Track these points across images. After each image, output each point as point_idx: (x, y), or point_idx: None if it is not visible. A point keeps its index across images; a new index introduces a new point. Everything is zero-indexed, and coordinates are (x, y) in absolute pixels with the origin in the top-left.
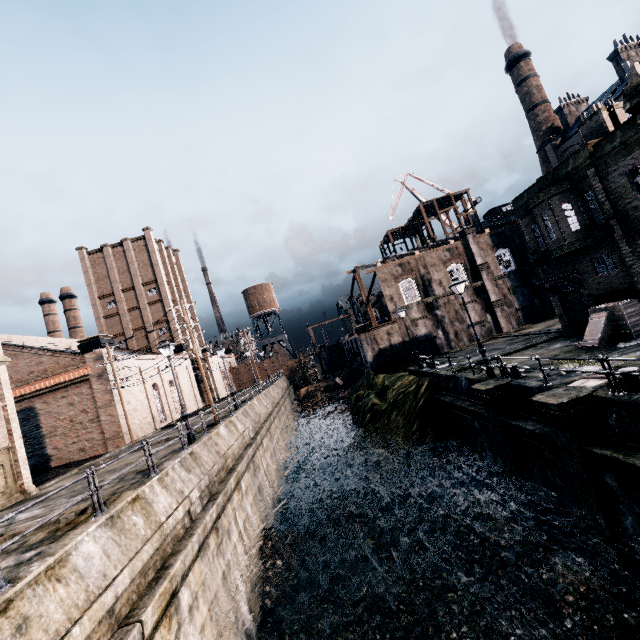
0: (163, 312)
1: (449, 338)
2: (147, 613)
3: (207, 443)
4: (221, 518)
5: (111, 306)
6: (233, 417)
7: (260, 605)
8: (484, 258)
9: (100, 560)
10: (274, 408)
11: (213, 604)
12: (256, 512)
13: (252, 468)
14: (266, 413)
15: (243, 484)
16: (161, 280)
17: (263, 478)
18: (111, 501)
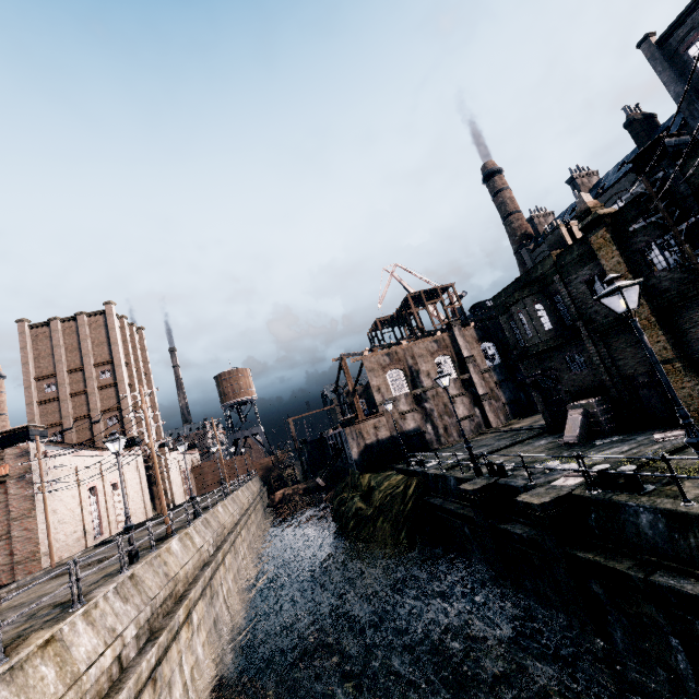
0: (116, 398)
1: (439, 433)
2: None
3: (154, 562)
4: (162, 664)
5: (50, 389)
6: (190, 528)
7: None
8: (470, 351)
9: None
10: (242, 516)
11: None
12: (209, 655)
13: (208, 594)
14: (232, 522)
15: (195, 616)
16: (118, 361)
17: (222, 607)
18: (13, 647)
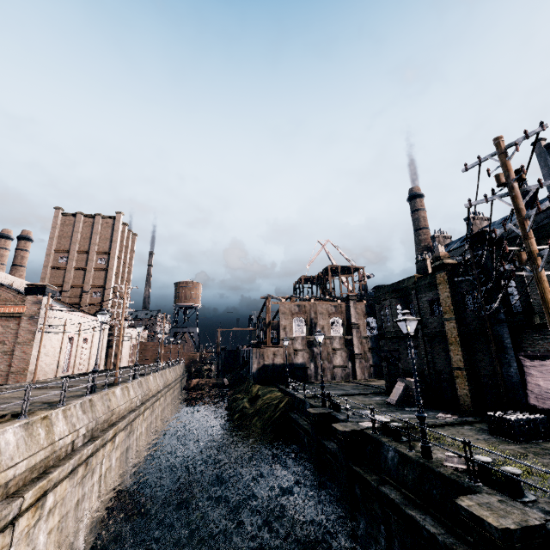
0: (104, 279)
1: (318, 371)
2: (29, 494)
3: (104, 397)
4: (93, 457)
5: (62, 260)
6: (130, 384)
7: (92, 544)
8: (357, 320)
9: (13, 448)
10: (164, 388)
11: (63, 519)
12: (118, 467)
13: (129, 429)
14: (156, 390)
15: (117, 439)
16: (114, 254)
17: (133, 442)
18: (27, 414)
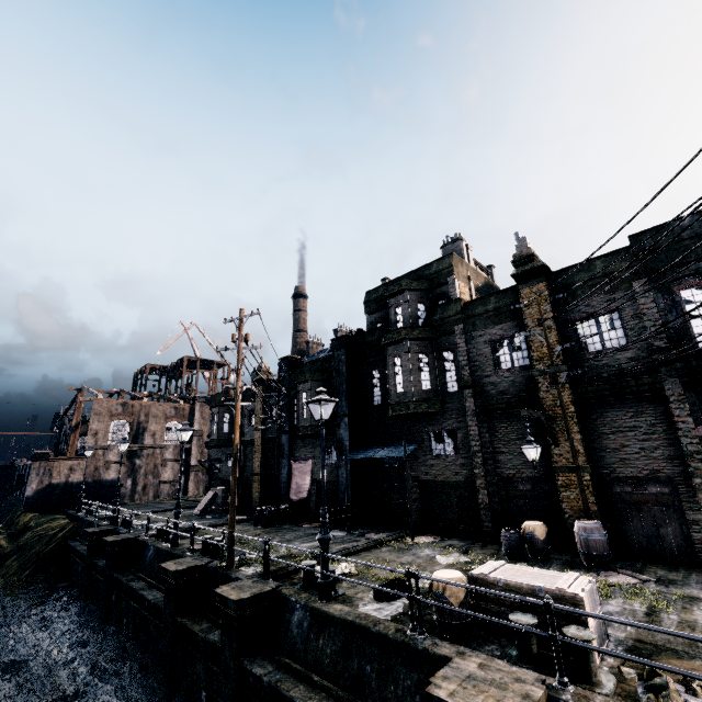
0: None
1: (136, 489)
2: None
3: None
4: None
5: None
6: None
7: None
8: (202, 426)
9: None
10: None
11: None
12: None
13: None
14: None
15: None
16: None
17: None
18: None
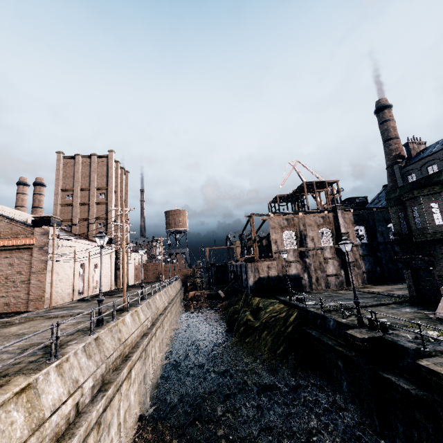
0: (105, 211)
1: (311, 281)
2: None
3: (112, 329)
4: (106, 411)
5: (68, 198)
6: (138, 307)
7: None
8: (347, 229)
9: None
10: (169, 304)
11: None
12: (137, 400)
13: (143, 356)
14: (163, 307)
15: (133, 372)
16: (111, 188)
17: (149, 366)
18: None
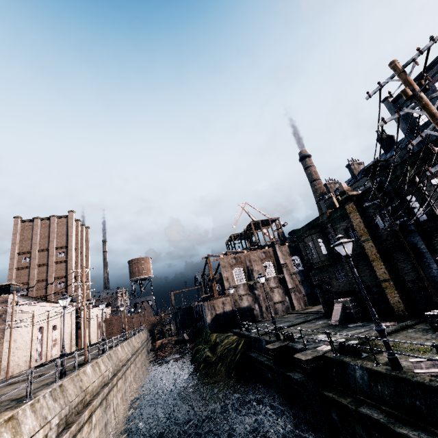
0: (65, 270)
1: (262, 310)
2: None
3: (74, 378)
4: None
5: (25, 261)
6: (99, 359)
7: None
8: (285, 260)
9: None
10: (133, 355)
11: None
12: None
13: (104, 405)
14: (126, 358)
15: (94, 418)
16: (71, 246)
17: (111, 415)
18: None
